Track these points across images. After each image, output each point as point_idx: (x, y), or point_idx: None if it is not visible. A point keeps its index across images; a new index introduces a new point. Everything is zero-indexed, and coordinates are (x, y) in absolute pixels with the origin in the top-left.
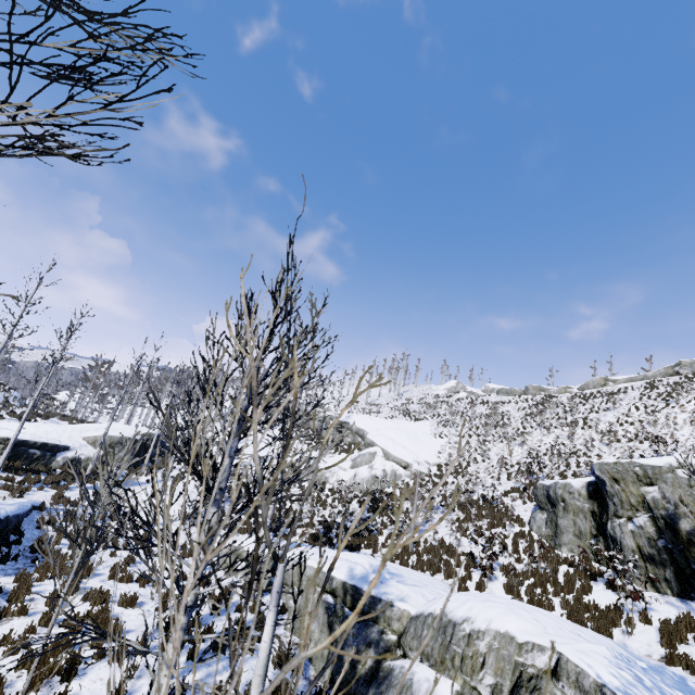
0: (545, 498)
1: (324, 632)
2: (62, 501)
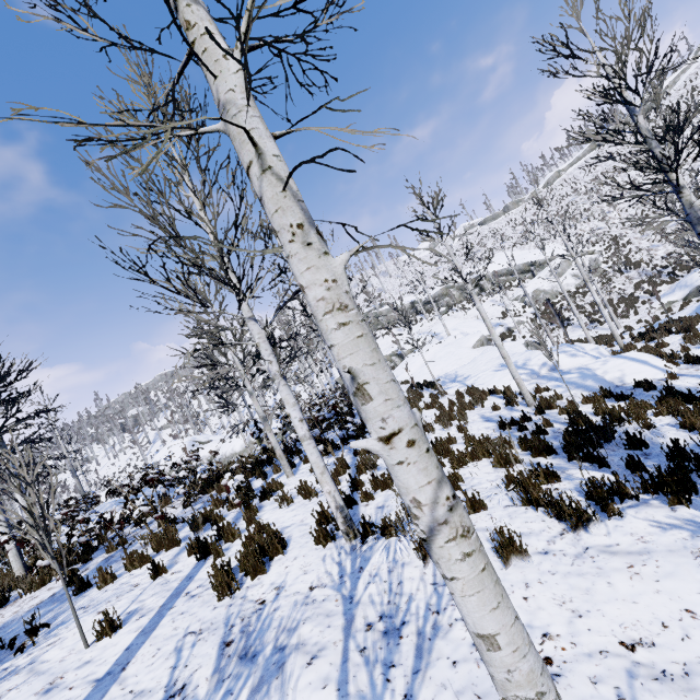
0: None
1: None
2: (602, 339)
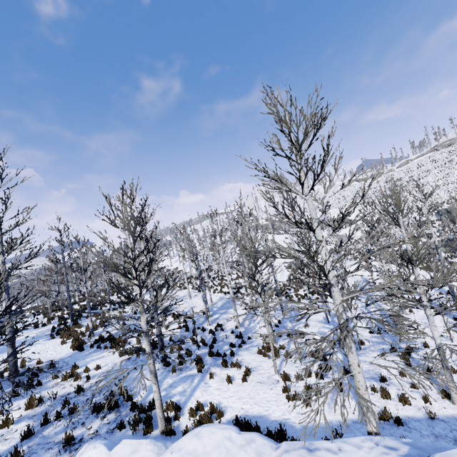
0: (445, 212)
1: (446, 247)
2: None
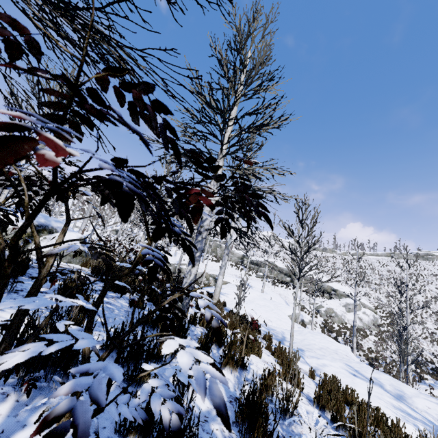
0: None
1: None
2: None
